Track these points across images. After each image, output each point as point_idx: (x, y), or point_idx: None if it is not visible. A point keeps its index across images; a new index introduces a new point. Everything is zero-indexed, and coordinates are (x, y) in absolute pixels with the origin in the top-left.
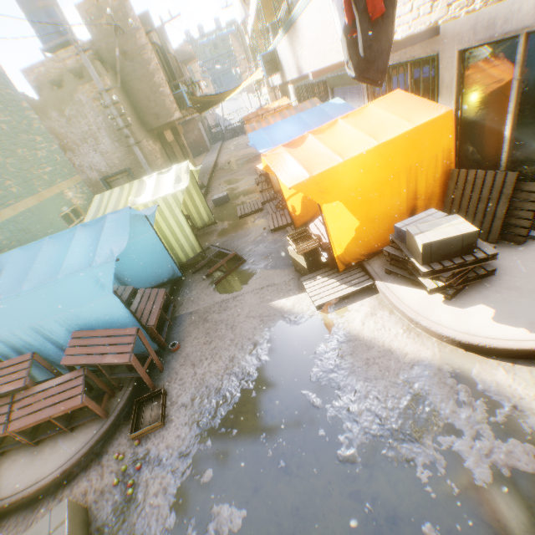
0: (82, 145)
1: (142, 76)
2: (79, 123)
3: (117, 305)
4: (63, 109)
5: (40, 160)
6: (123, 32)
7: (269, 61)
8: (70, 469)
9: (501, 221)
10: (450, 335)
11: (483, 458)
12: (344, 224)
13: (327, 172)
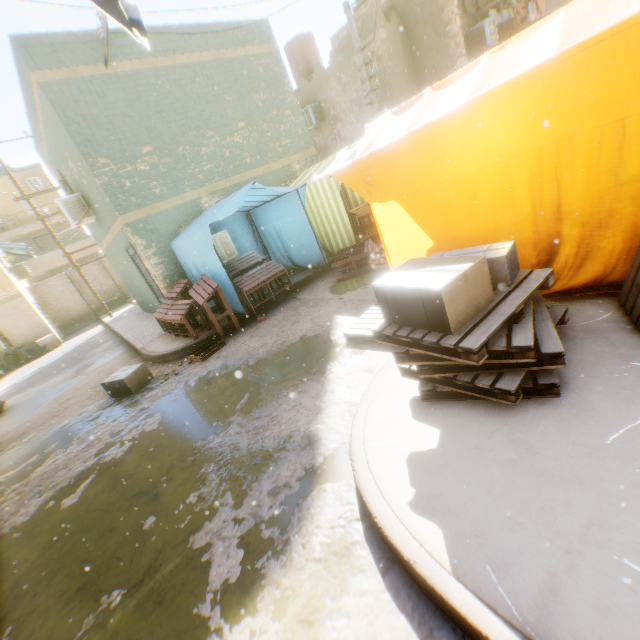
0: (349, 115)
1: (429, 16)
2: (350, 91)
3: (219, 263)
4: (341, 77)
5: (280, 134)
6: None
7: None
8: (167, 355)
9: None
10: (352, 432)
11: (215, 534)
12: (408, 239)
13: (374, 155)
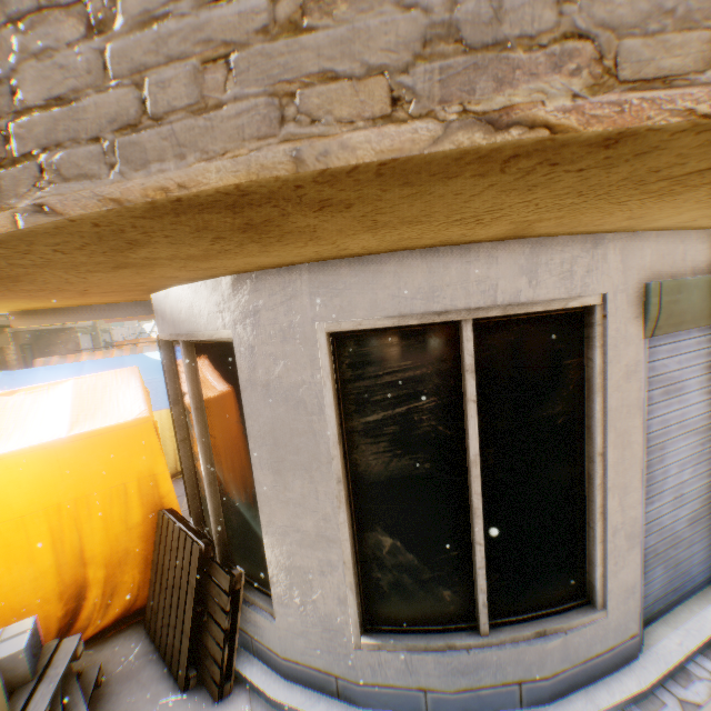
0: None
1: None
2: None
3: None
4: None
5: None
6: None
7: None
8: None
9: (189, 640)
10: None
11: None
12: None
13: None
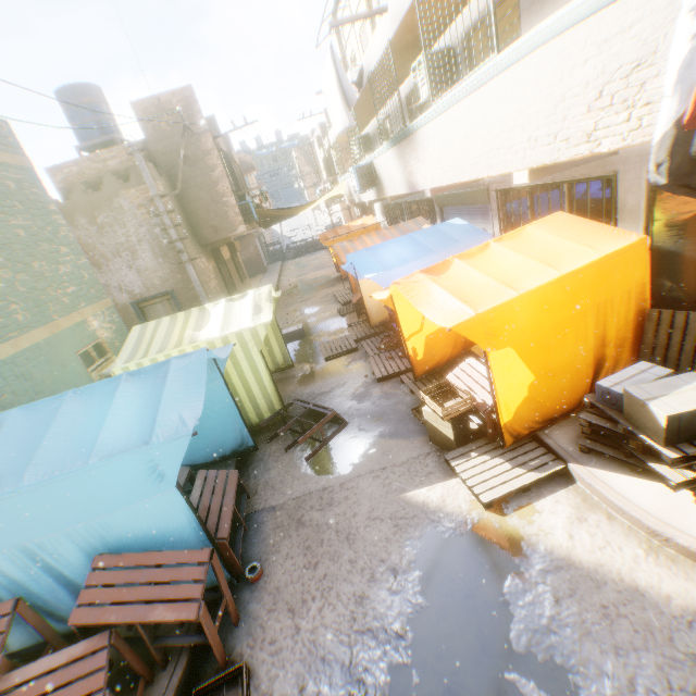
0: (113, 259)
1: (203, 183)
2: (115, 232)
3: (177, 507)
4: (96, 214)
5: (62, 277)
6: (192, 132)
7: (364, 174)
8: None
9: None
10: None
11: None
12: (515, 379)
13: (498, 309)
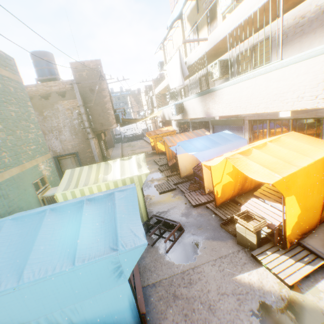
0: (48, 133)
1: (99, 102)
2: (52, 120)
3: (125, 294)
4: (44, 111)
5: (29, 139)
6: (104, 78)
7: (178, 107)
8: None
9: None
10: None
11: None
12: (293, 212)
13: (291, 175)
